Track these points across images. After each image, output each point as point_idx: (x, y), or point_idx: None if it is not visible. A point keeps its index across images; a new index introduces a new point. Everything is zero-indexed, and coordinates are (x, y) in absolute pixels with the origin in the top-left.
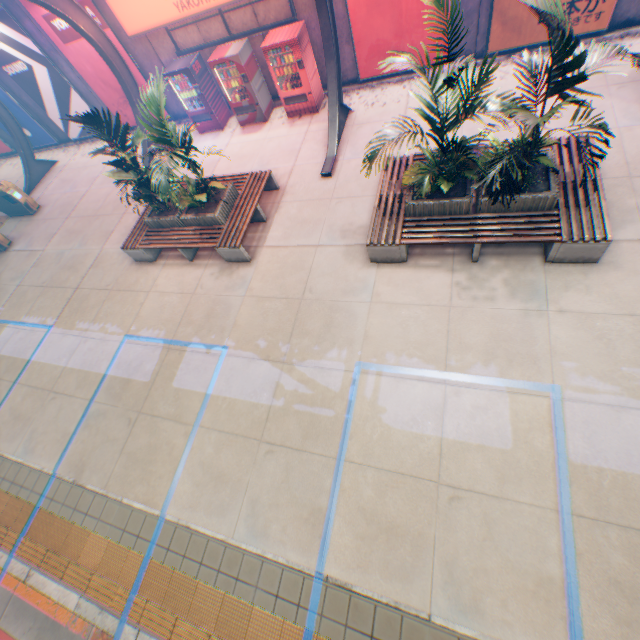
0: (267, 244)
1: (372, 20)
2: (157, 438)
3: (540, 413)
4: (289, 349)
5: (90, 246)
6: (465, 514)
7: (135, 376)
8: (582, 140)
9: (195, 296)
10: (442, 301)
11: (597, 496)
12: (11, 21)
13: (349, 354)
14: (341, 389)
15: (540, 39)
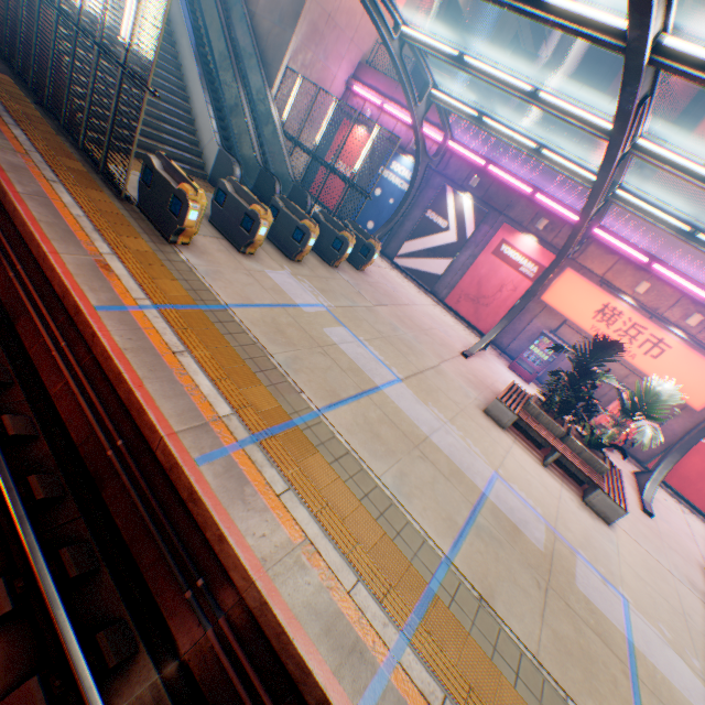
0: (616, 522)
1: (693, 454)
2: (585, 642)
3: None
4: (701, 667)
5: (424, 348)
6: None
7: (523, 528)
8: None
9: (561, 503)
10: None
11: None
12: (480, 217)
13: None
14: None
15: None
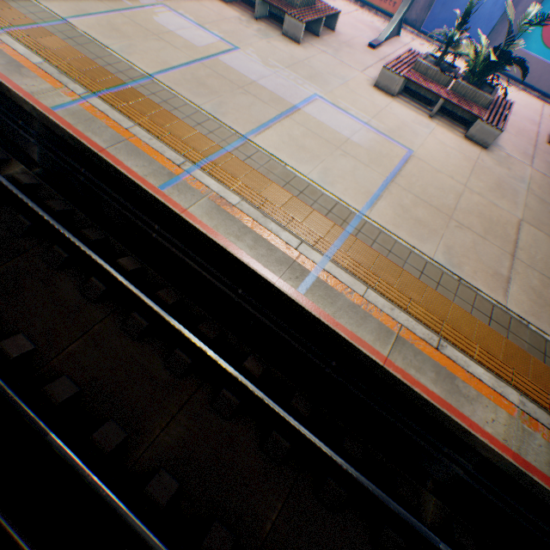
0: None
1: None
2: None
3: (224, 49)
4: None
5: None
6: (157, 45)
7: None
8: (335, 10)
9: None
10: (227, 18)
11: (216, 66)
12: None
13: (163, 2)
14: (145, 4)
15: (370, 1)
